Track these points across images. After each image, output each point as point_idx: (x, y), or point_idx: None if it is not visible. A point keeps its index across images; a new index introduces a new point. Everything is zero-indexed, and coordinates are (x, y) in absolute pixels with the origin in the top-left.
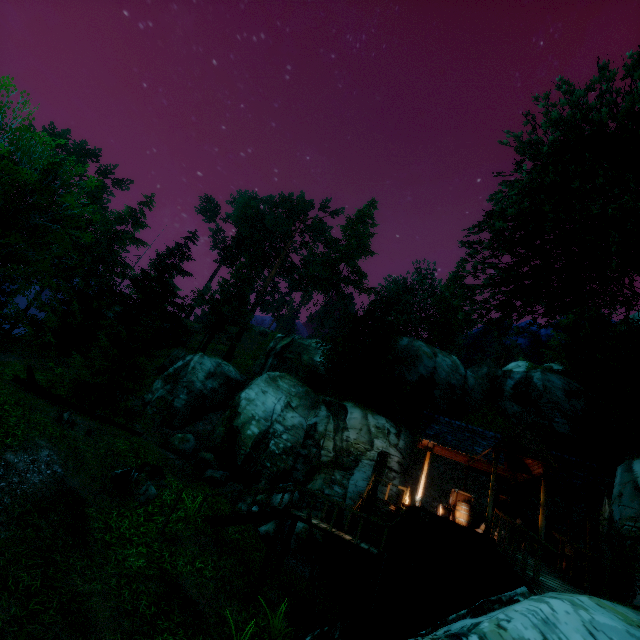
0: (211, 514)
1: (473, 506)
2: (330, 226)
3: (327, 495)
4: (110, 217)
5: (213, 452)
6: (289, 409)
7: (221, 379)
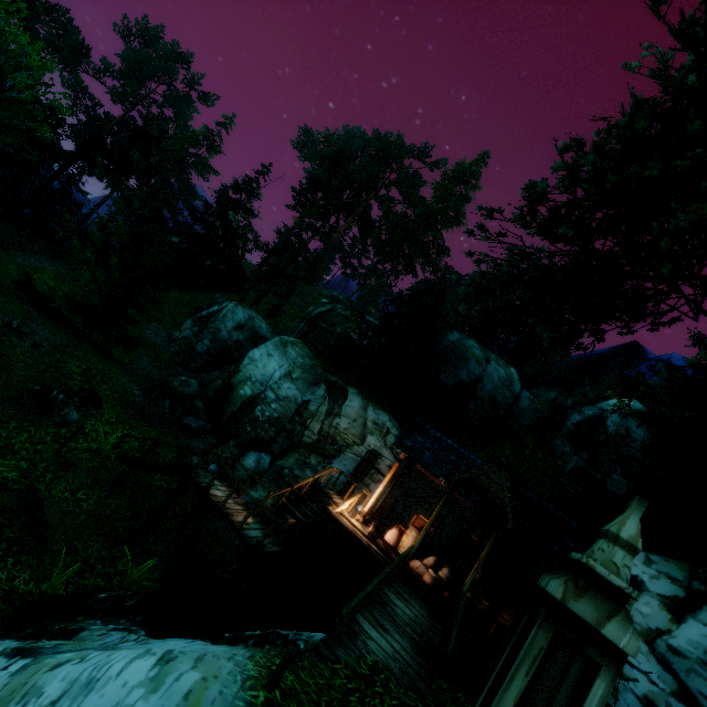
0: (139, 456)
1: (425, 535)
2: (423, 181)
3: (296, 476)
4: (183, 136)
5: (204, 402)
6: (288, 379)
7: (249, 333)
